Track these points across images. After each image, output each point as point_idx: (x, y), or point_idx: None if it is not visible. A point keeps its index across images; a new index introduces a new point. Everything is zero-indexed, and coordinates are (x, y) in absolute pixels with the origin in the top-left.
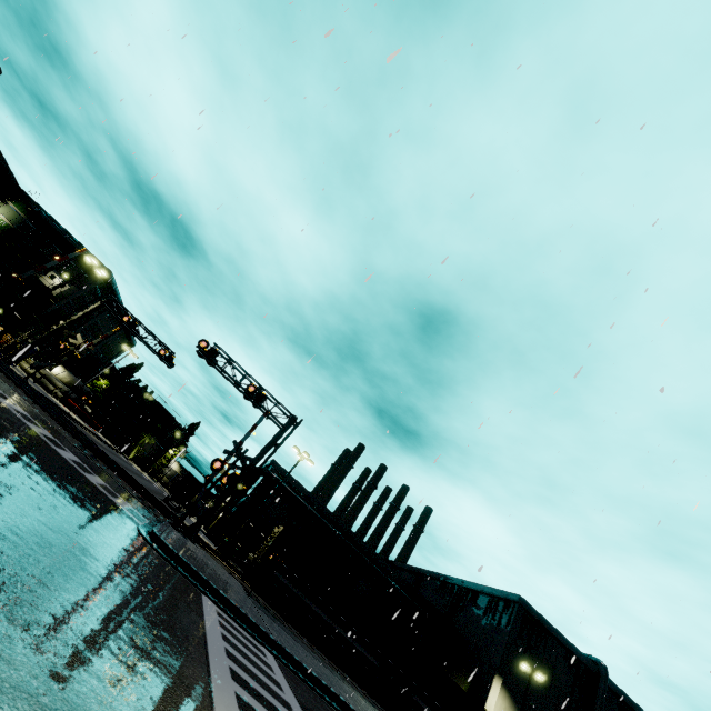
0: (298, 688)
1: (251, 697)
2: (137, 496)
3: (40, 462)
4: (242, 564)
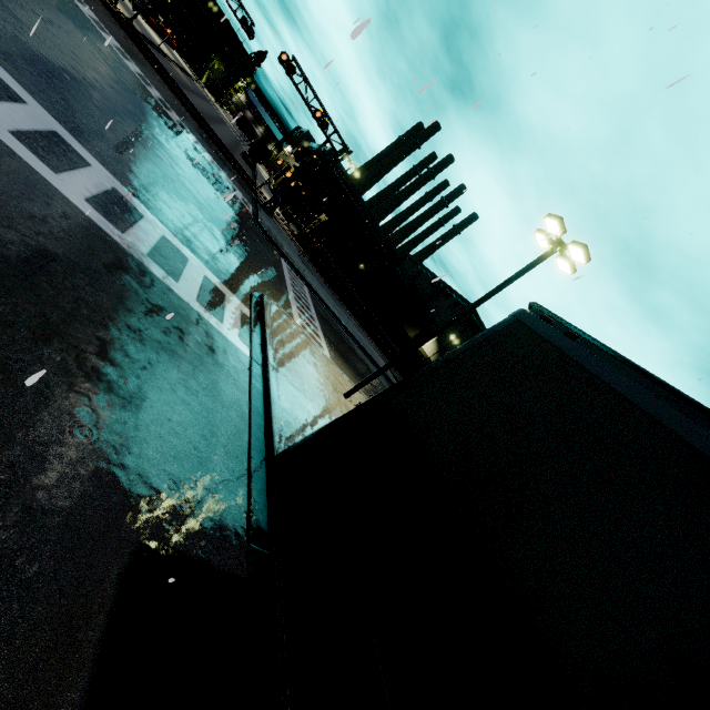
0: (314, 301)
1: (298, 298)
2: (238, 176)
3: (217, 188)
4: (297, 225)
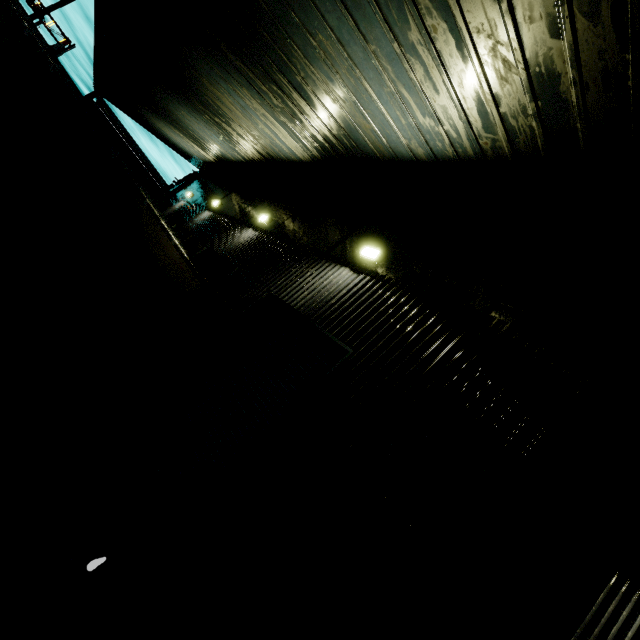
0: None
1: None
2: None
3: None
4: None
